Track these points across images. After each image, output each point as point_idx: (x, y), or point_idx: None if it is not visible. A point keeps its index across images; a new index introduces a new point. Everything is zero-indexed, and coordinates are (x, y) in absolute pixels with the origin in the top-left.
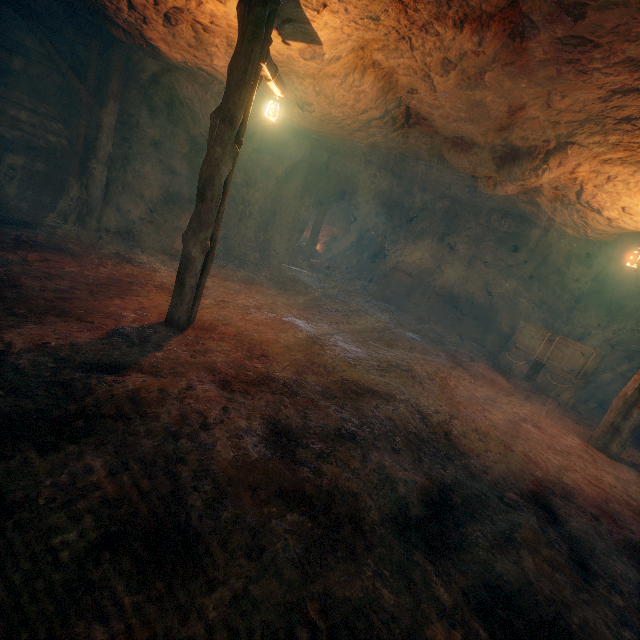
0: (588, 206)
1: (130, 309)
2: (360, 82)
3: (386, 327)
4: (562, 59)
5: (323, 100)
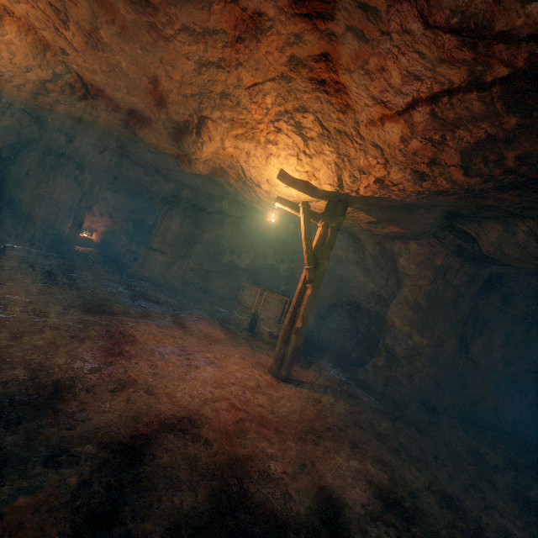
0: (253, 182)
1: None
2: (2, 30)
3: (104, 296)
4: (145, 22)
5: None
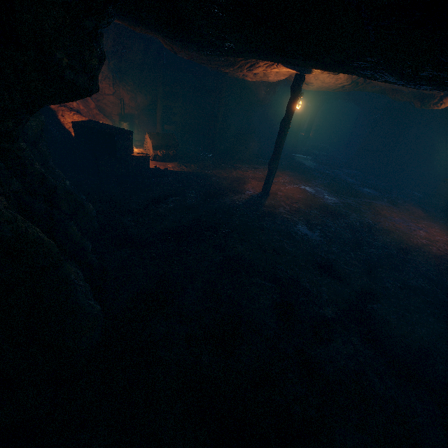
0: None
1: (250, 188)
2: (338, 75)
3: (351, 187)
4: None
5: (319, 82)
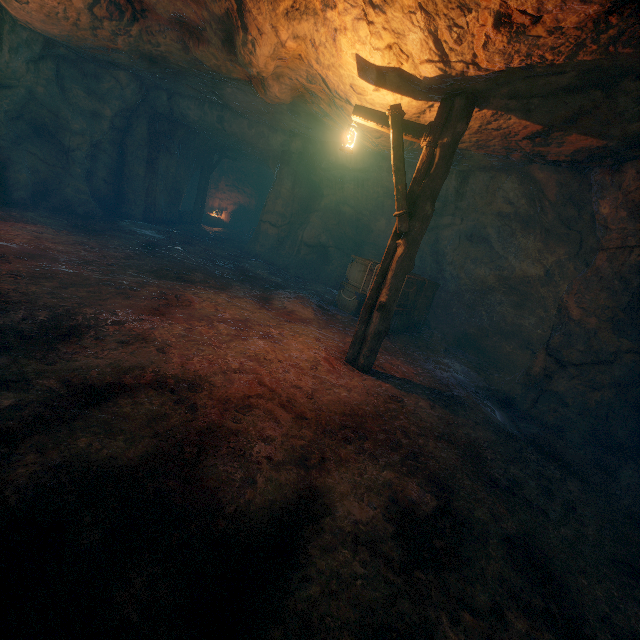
0: (340, 97)
1: None
2: None
3: (189, 265)
4: None
5: None
